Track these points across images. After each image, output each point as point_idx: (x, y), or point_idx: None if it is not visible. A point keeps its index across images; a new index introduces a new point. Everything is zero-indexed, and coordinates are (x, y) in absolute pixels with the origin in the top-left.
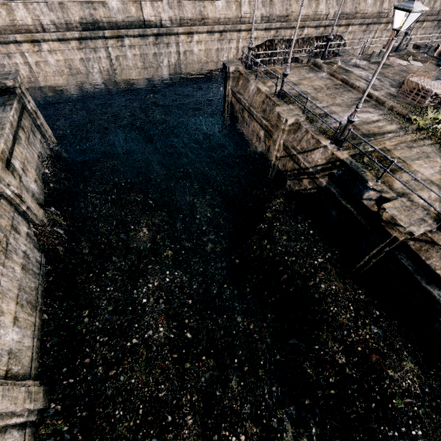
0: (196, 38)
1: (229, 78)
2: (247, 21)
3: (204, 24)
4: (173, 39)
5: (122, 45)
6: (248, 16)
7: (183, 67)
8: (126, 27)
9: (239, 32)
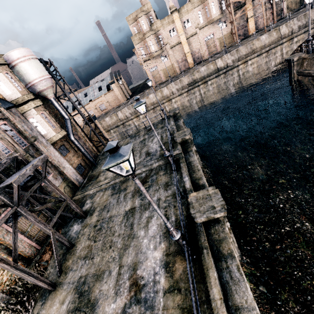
0: (250, 63)
1: (293, 65)
2: (286, 36)
3: (254, 53)
4: (235, 70)
5: (207, 85)
6: (287, 32)
7: (242, 82)
8: (208, 76)
9: (281, 44)
